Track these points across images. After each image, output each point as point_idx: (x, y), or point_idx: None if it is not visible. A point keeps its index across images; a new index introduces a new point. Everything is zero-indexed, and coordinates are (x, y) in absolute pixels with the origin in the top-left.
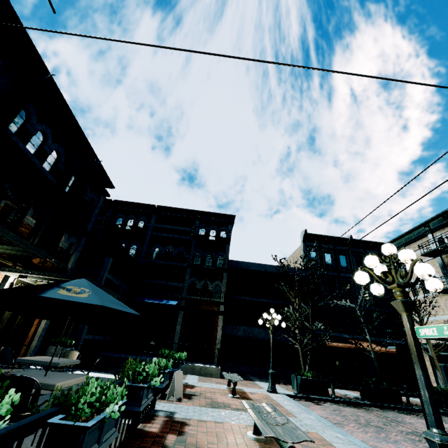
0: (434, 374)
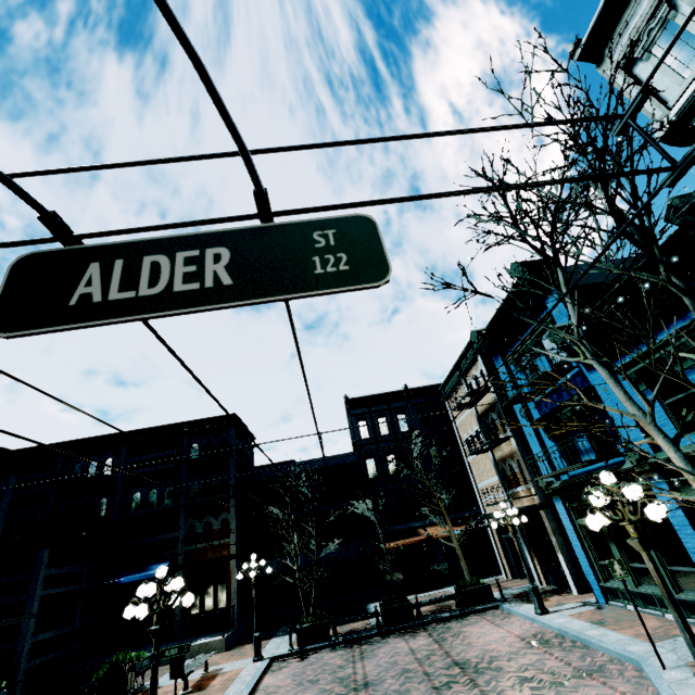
0: (502, 548)
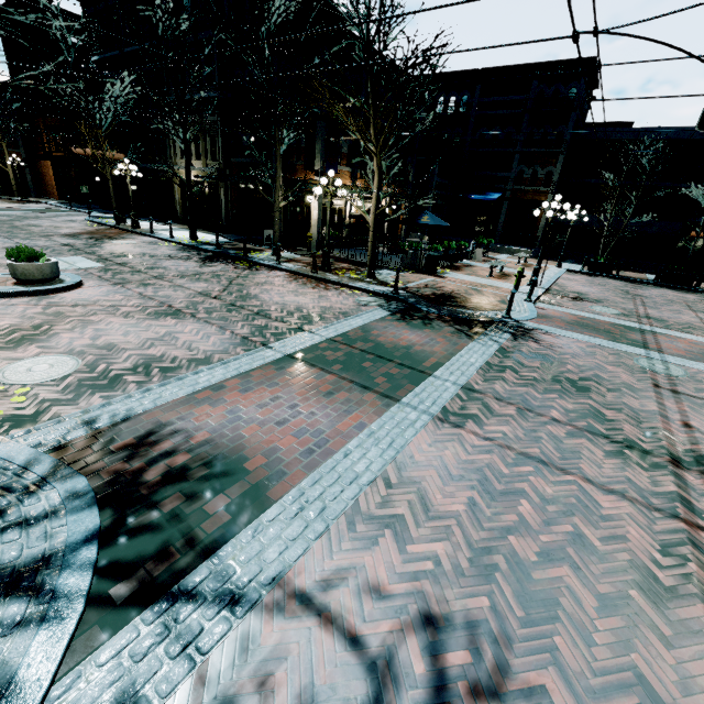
0: None
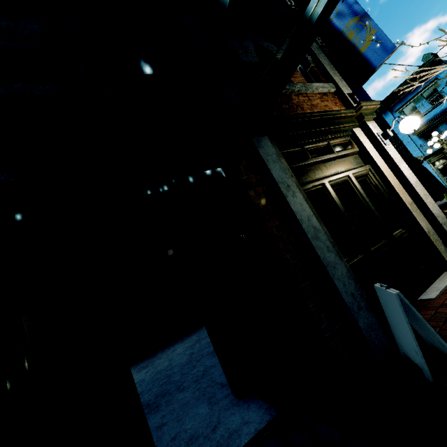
0: None
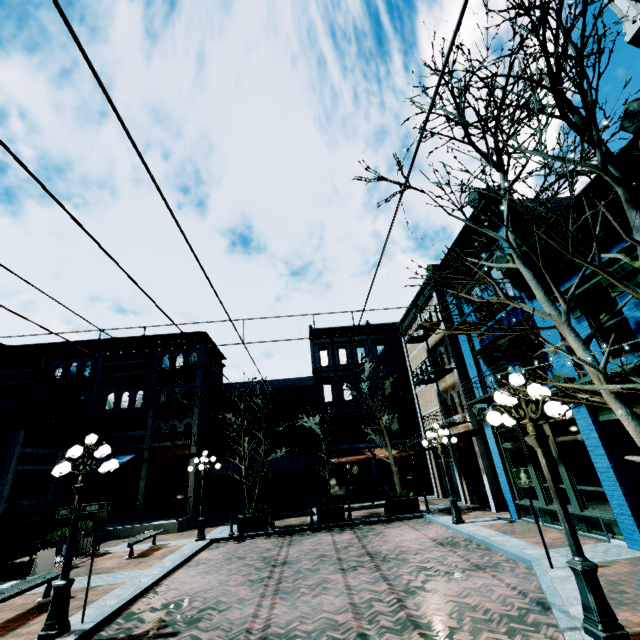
0: (437, 471)
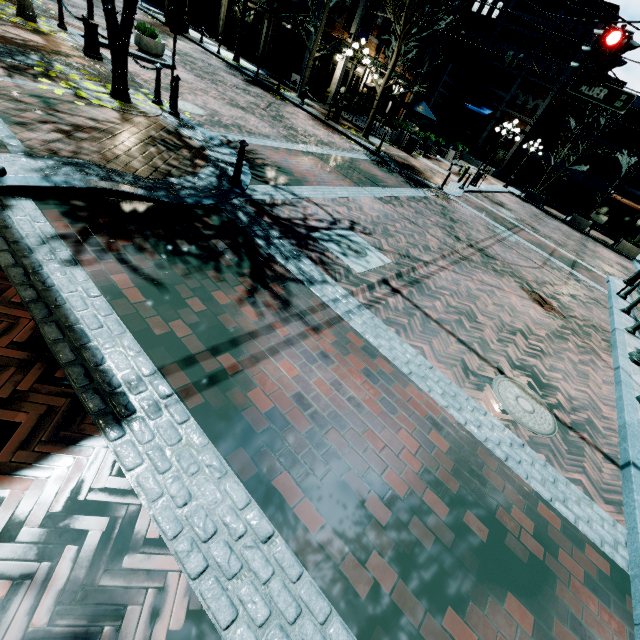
0: None
